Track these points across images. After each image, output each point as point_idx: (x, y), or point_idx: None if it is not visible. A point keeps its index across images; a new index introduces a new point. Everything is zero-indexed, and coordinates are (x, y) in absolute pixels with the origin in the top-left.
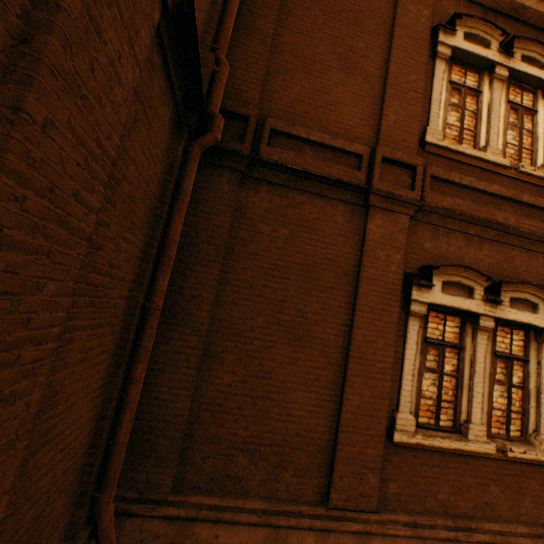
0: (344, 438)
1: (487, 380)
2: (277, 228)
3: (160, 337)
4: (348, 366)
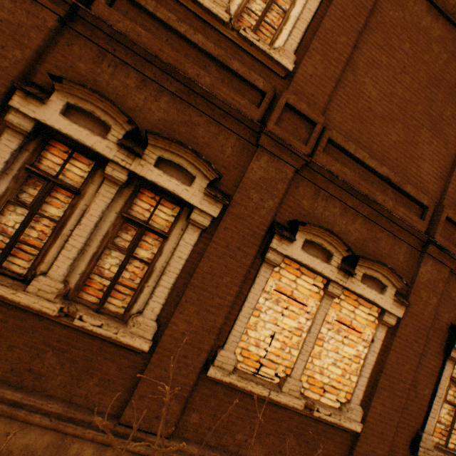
0: None
1: (100, 240)
2: None
3: None
4: None
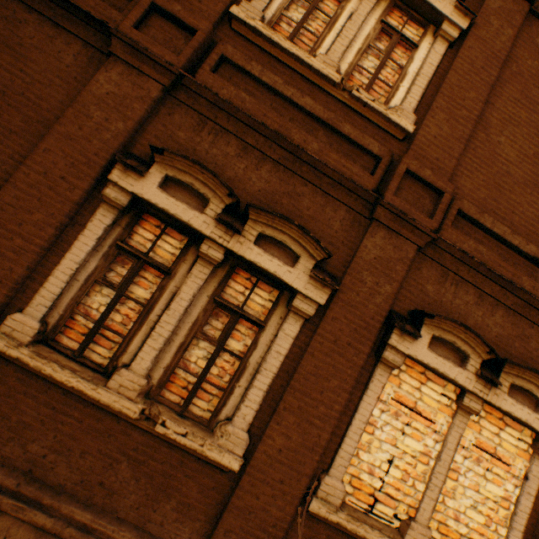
0: None
1: (188, 327)
2: None
3: None
4: None
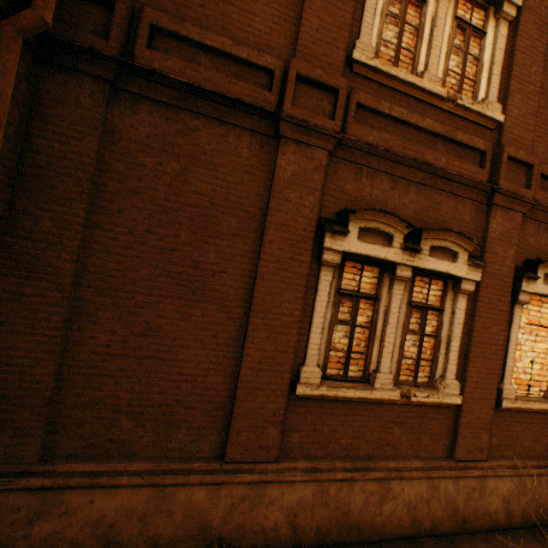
0: (243, 394)
1: (400, 330)
2: (164, 160)
3: (7, 294)
4: (249, 321)
